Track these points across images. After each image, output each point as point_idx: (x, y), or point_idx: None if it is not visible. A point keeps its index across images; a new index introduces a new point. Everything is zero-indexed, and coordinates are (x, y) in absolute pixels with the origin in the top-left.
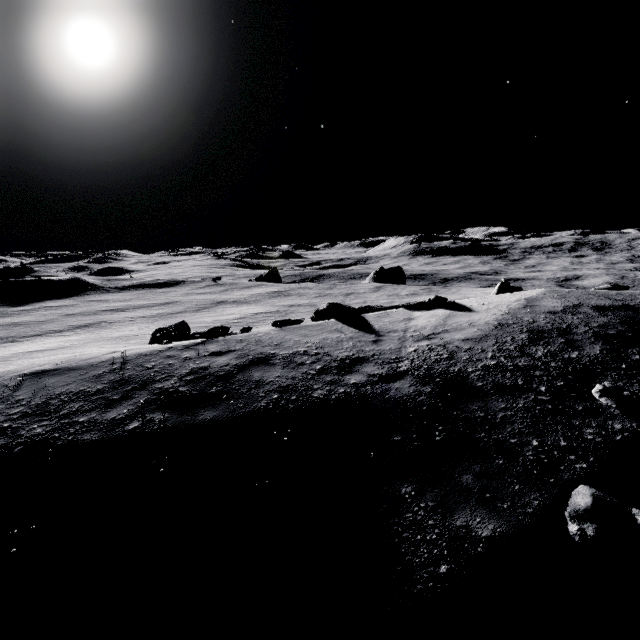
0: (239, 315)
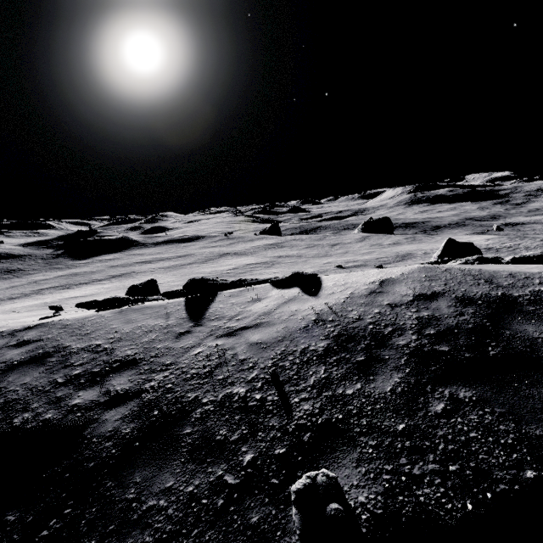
0: (233, 266)
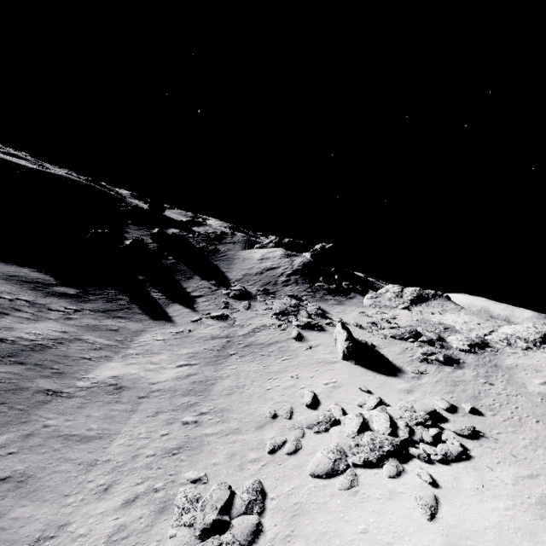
0: None
